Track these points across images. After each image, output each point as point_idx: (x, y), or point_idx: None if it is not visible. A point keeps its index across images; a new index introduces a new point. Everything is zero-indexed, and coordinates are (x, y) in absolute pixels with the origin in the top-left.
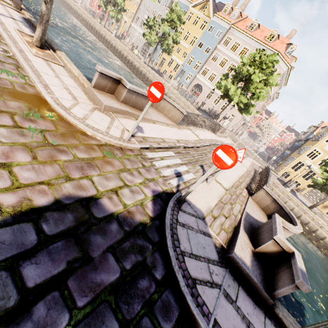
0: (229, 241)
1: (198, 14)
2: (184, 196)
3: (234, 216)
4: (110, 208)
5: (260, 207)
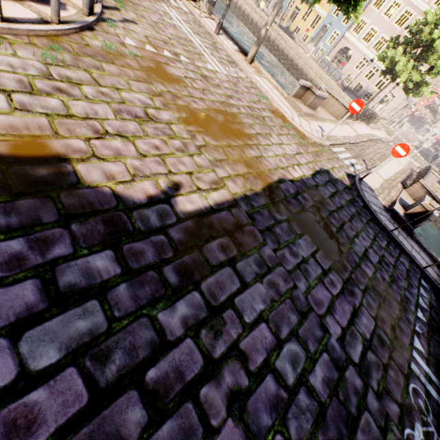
0: (389, 206)
1: None
2: (365, 176)
3: (391, 197)
4: (334, 176)
5: (412, 198)
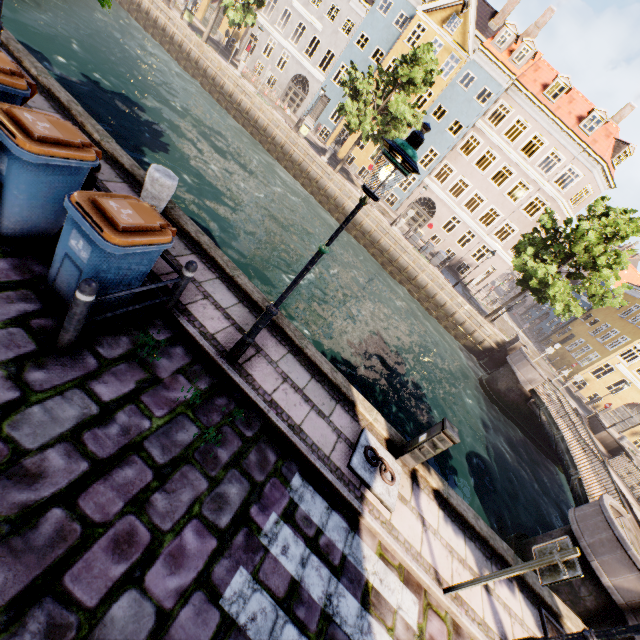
0: None
1: (437, 33)
2: None
3: None
4: None
5: None
